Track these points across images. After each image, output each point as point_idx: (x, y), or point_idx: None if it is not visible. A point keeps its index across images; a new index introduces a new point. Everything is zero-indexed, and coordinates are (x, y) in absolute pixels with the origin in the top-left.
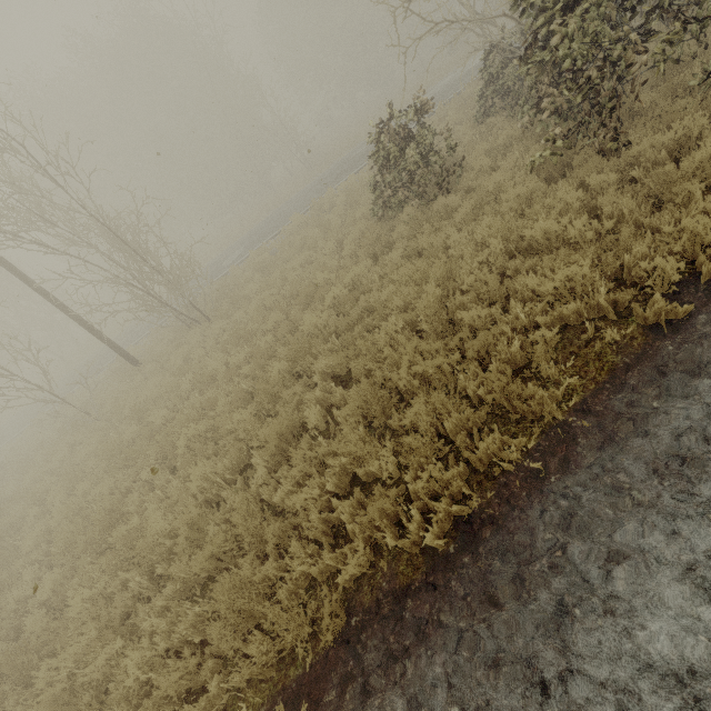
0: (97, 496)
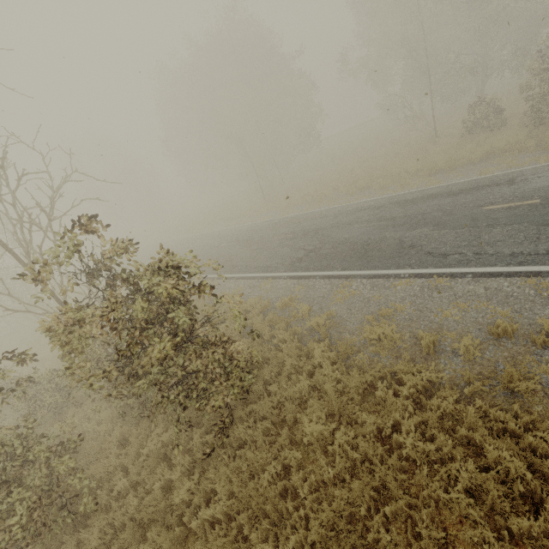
0: None
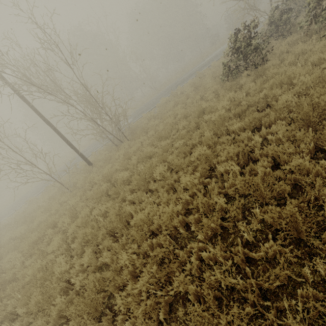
0: (96, 215)
